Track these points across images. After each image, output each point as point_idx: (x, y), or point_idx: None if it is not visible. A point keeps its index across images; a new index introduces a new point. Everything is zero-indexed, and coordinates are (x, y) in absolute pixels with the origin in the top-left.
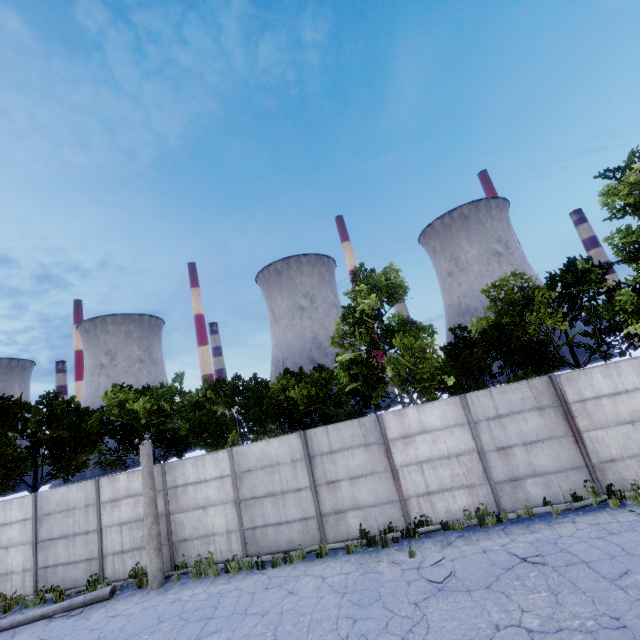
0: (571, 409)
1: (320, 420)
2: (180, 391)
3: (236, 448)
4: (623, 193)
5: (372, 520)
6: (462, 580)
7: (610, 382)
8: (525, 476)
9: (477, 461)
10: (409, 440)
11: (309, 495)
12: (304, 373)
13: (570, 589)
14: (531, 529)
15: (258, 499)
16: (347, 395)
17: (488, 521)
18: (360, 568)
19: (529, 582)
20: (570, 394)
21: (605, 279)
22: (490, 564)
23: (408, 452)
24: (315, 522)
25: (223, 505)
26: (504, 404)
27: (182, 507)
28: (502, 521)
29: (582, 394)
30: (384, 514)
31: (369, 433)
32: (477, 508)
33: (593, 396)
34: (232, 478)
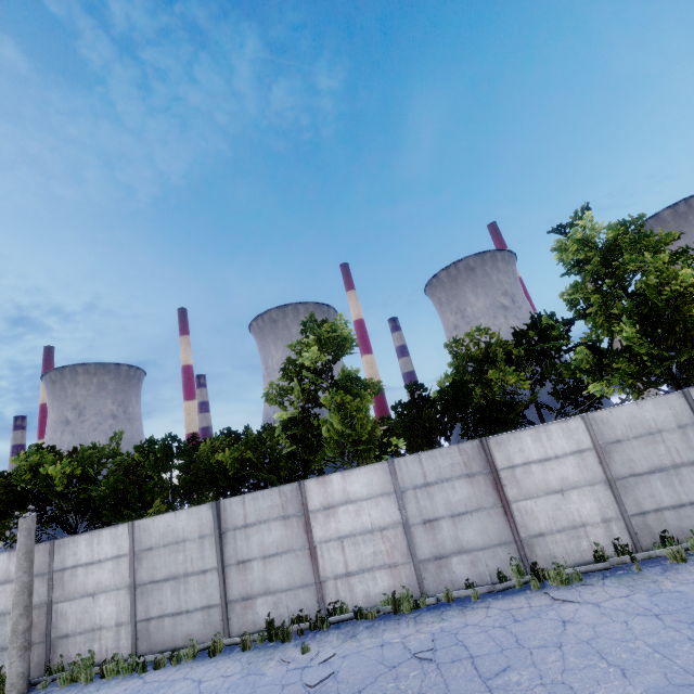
0: (500, 476)
1: (254, 488)
2: (115, 453)
3: (139, 521)
4: (573, 249)
5: (283, 607)
6: (339, 682)
7: (540, 447)
8: (451, 553)
9: (402, 536)
10: (331, 512)
11: (215, 578)
12: (251, 433)
13: (439, 692)
14: (443, 616)
15: (157, 583)
16: (287, 459)
17: (403, 607)
18: (245, 669)
19: (404, 684)
20: (499, 460)
21: (569, 336)
22: (379, 661)
23: (329, 526)
24: (219, 611)
25: (116, 591)
26: (433, 470)
27: (68, 594)
28: (419, 607)
29: (511, 460)
30: (297, 600)
31: (289, 503)
32: (394, 592)
33: (522, 462)
34: (130, 558)
